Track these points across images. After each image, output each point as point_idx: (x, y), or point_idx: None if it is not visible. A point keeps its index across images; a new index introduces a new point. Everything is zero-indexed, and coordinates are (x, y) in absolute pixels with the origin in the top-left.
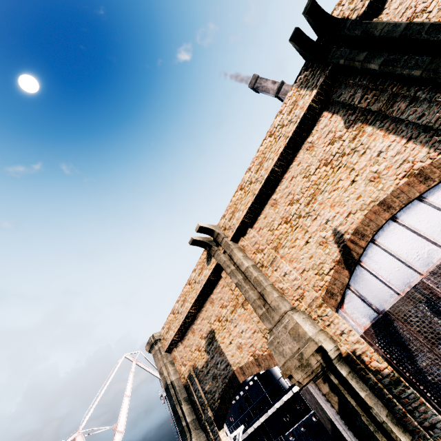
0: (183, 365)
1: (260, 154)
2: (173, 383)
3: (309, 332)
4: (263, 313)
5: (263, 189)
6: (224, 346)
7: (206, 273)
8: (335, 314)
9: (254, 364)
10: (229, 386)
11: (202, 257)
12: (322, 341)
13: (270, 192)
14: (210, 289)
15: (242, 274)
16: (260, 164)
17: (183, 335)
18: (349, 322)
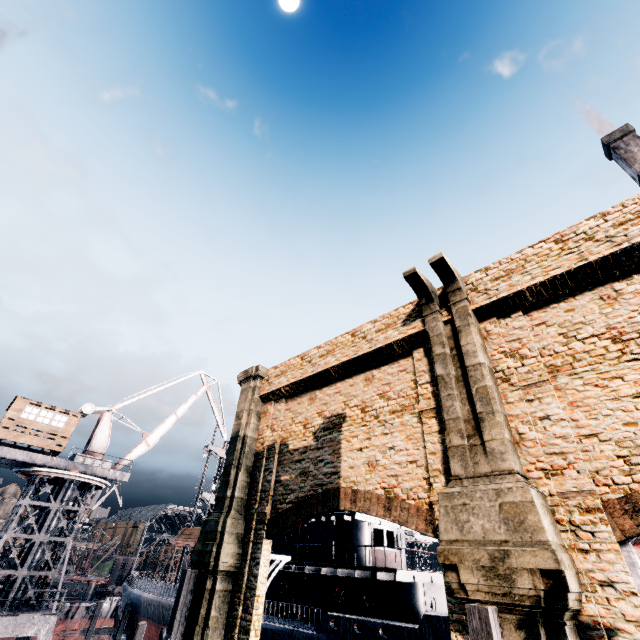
0: (271, 429)
1: None
2: (246, 438)
3: (549, 533)
4: (461, 446)
5: (611, 259)
6: (348, 447)
7: (391, 335)
8: (616, 544)
9: (381, 502)
10: (319, 499)
11: (400, 310)
12: (566, 565)
13: (617, 274)
14: (379, 361)
15: (459, 370)
16: None
17: (296, 394)
18: (639, 580)
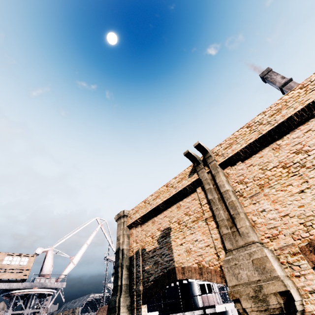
0: (135, 242)
1: (281, 101)
2: (123, 250)
3: (278, 271)
4: (228, 233)
5: (272, 131)
6: (175, 244)
7: (184, 183)
8: (311, 269)
9: (197, 271)
10: (165, 276)
11: (186, 170)
12: (290, 287)
13: (276, 137)
14: (182, 197)
15: (219, 195)
16: (278, 110)
17: (145, 221)
18: None
